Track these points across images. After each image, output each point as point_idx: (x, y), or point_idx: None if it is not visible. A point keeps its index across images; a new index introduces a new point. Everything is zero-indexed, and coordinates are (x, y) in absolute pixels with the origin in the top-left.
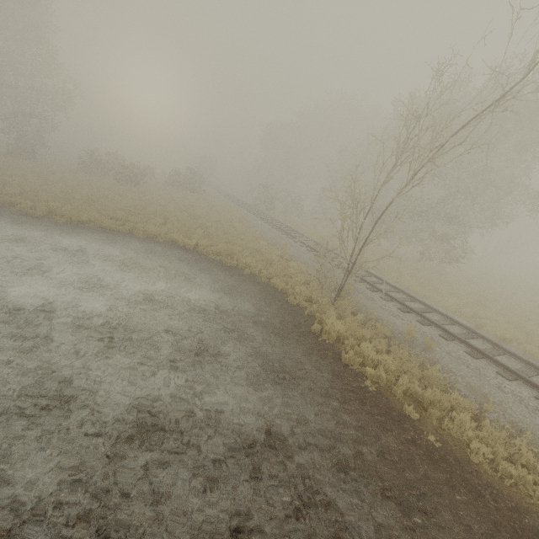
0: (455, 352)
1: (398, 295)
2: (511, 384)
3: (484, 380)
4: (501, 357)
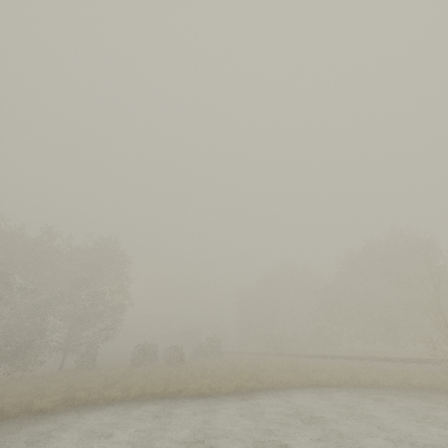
0: None
1: None
2: None
3: None
4: None
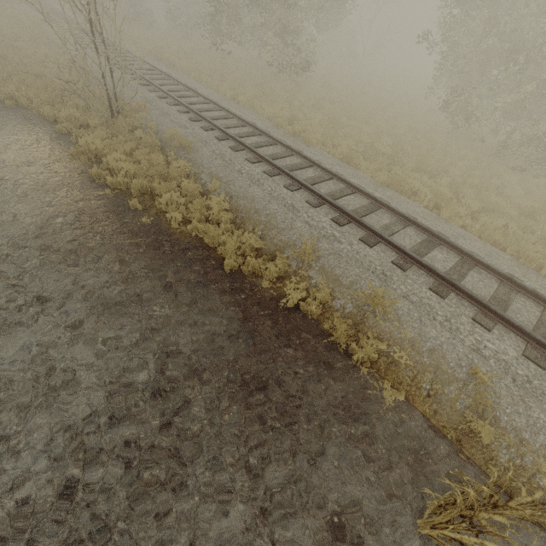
0: (219, 149)
1: (206, 106)
2: (251, 166)
3: (231, 167)
4: (269, 147)
